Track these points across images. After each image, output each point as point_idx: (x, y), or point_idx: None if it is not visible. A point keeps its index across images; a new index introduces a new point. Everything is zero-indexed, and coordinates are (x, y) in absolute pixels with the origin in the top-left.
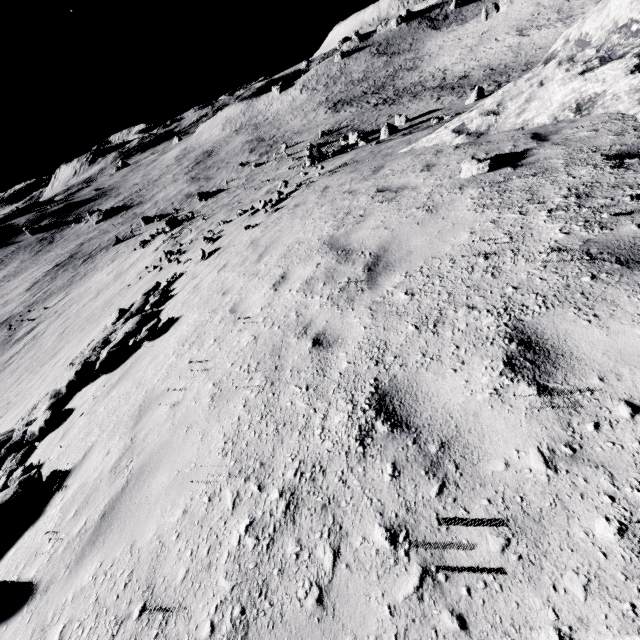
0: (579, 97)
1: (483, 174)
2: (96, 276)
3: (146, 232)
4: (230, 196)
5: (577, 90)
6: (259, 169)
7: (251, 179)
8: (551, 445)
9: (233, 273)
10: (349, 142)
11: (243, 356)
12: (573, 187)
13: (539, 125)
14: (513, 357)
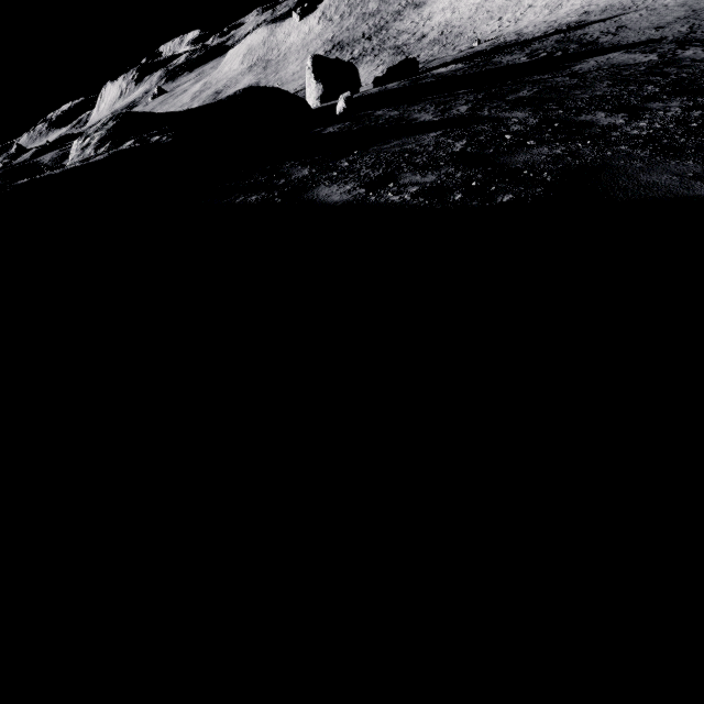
0: None
1: None
2: None
3: None
4: None
5: None
6: None
7: None
8: None
9: None
10: None
11: None
12: None
13: None
14: None
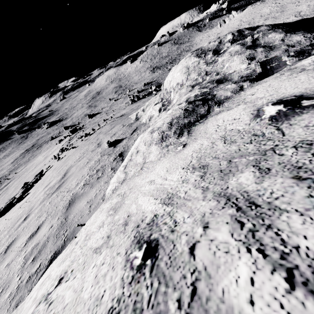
0: (151, 115)
1: (109, 148)
2: (38, 157)
3: (64, 134)
4: (99, 117)
5: (151, 112)
6: (116, 102)
7: (111, 108)
8: (11, 261)
9: (51, 174)
10: (152, 90)
11: (14, 219)
12: (102, 166)
13: (143, 122)
14: (33, 233)
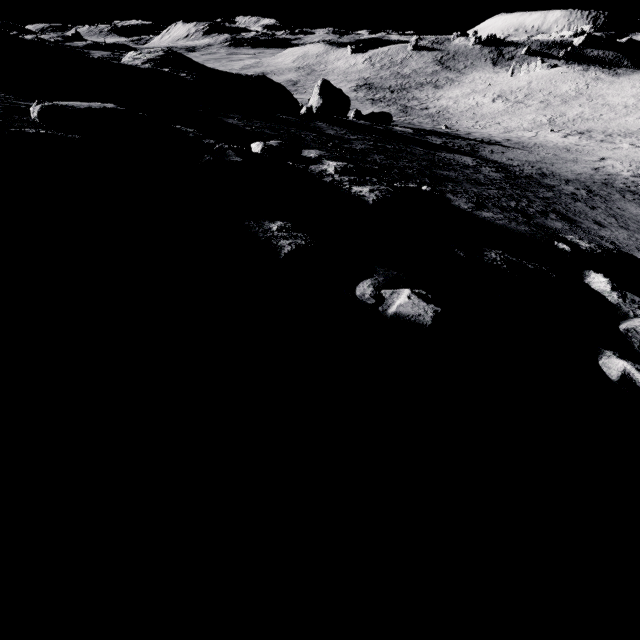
0: None
1: None
2: None
3: None
4: None
5: None
6: None
7: None
8: None
9: None
10: None
11: None
12: None
13: None
14: None
